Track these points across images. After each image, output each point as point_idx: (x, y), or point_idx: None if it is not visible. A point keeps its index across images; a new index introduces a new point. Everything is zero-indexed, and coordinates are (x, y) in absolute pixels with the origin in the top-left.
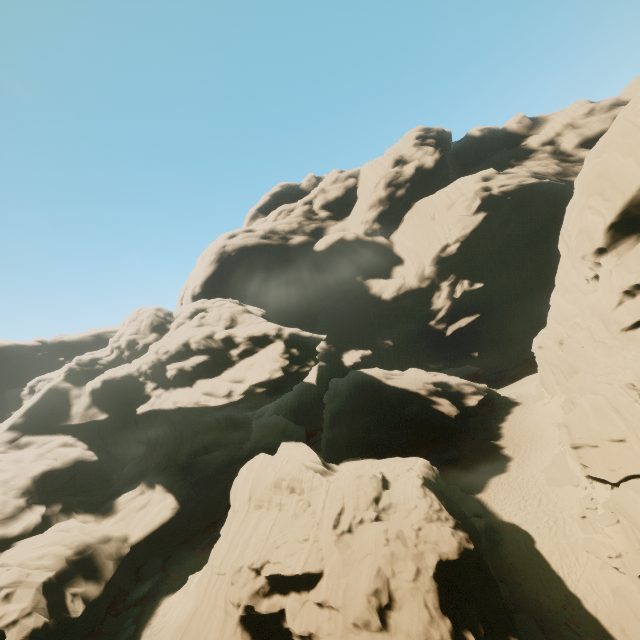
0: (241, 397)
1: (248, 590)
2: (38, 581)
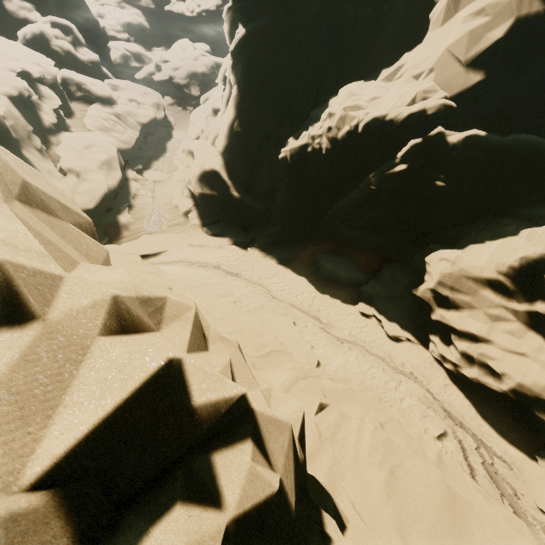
0: (196, 15)
1: (157, 59)
2: (123, 50)
